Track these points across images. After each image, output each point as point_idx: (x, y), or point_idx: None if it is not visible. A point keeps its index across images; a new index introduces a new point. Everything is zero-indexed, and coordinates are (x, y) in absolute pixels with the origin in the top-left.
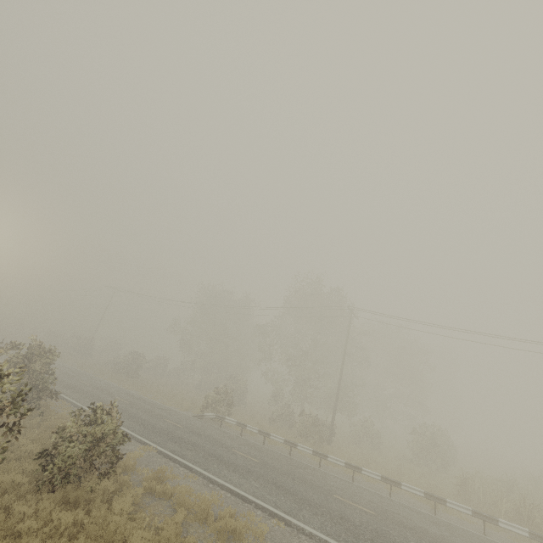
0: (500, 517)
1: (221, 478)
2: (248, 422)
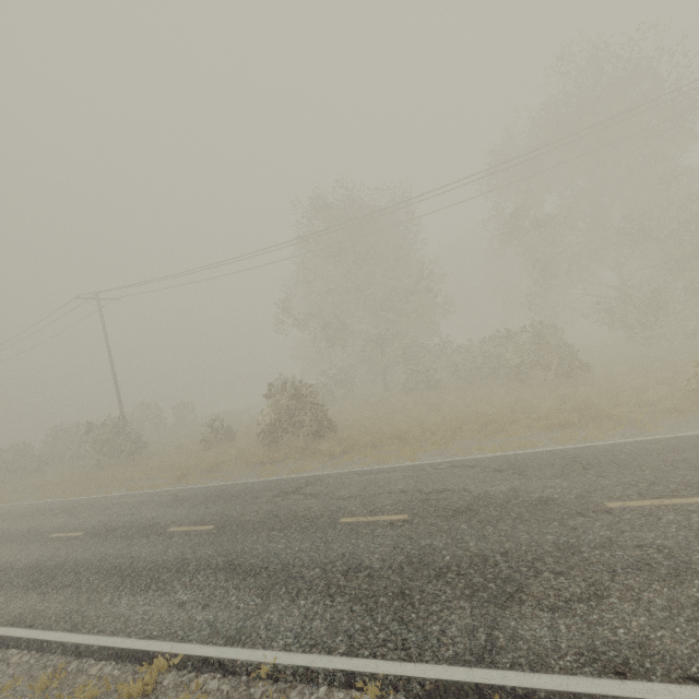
0: None
1: None
2: None
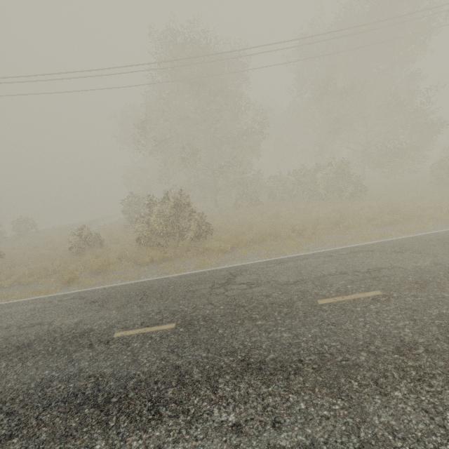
0: None
1: None
2: None
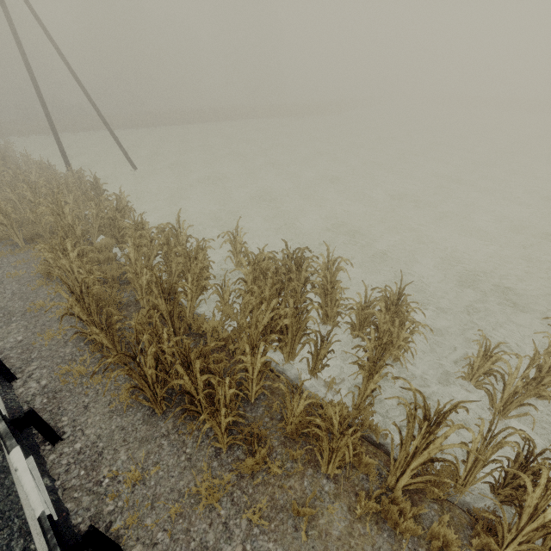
0: None
1: None
2: None
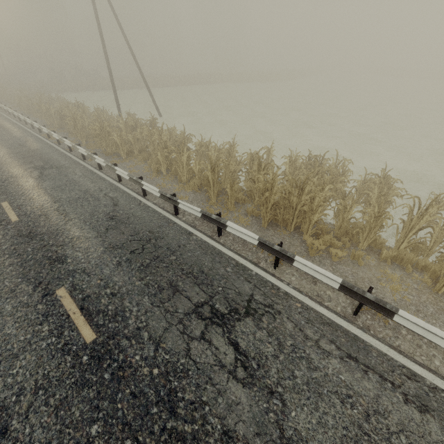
0: None
1: None
2: None
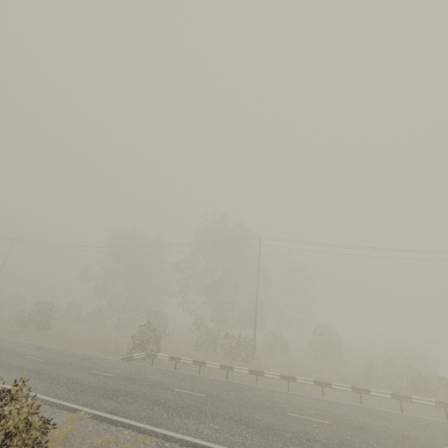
0: (403, 392)
1: (177, 430)
2: (177, 354)
